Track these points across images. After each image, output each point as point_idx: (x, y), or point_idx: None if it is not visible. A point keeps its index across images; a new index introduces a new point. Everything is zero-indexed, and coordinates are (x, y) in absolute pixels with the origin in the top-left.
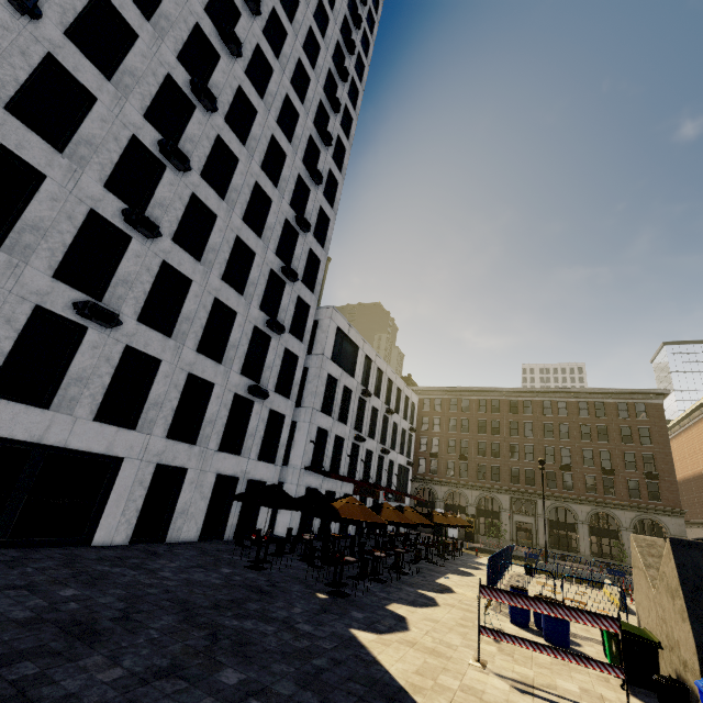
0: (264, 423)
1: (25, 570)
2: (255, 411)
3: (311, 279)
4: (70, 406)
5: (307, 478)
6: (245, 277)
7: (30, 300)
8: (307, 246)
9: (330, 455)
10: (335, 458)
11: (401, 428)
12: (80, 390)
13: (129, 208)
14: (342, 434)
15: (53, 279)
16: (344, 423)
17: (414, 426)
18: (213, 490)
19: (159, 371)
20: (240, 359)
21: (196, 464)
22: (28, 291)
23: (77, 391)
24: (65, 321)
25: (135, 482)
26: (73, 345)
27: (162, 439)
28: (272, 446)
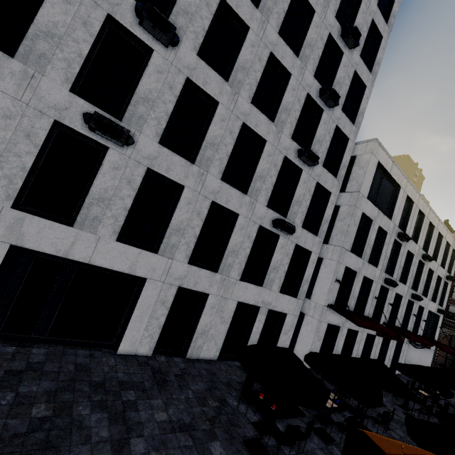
0: (288, 257)
1: (1, 400)
2: (279, 245)
3: (352, 109)
4: (93, 226)
5: (329, 315)
6: (278, 103)
7: (48, 115)
8: (351, 69)
9: (355, 295)
10: (360, 298)
11: (436, 276)
12: (102, 210)
13: (140, 3)
14: (370, 276)
15: (70, 93)
16: (374, 265)
17: (451, 275)
18: (234, 314)
19: (182, 197)
20: (266, 191)
21: (217, 290)
22: (45, 105)
23: (99, 211)
24: (89, 141)
25: (157, 302)
26: (98, 166)
27: (183, 264)
28: (296, 280)
